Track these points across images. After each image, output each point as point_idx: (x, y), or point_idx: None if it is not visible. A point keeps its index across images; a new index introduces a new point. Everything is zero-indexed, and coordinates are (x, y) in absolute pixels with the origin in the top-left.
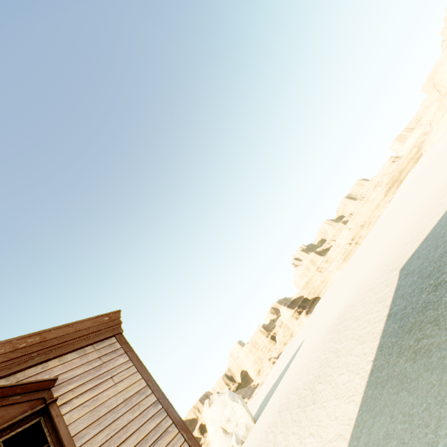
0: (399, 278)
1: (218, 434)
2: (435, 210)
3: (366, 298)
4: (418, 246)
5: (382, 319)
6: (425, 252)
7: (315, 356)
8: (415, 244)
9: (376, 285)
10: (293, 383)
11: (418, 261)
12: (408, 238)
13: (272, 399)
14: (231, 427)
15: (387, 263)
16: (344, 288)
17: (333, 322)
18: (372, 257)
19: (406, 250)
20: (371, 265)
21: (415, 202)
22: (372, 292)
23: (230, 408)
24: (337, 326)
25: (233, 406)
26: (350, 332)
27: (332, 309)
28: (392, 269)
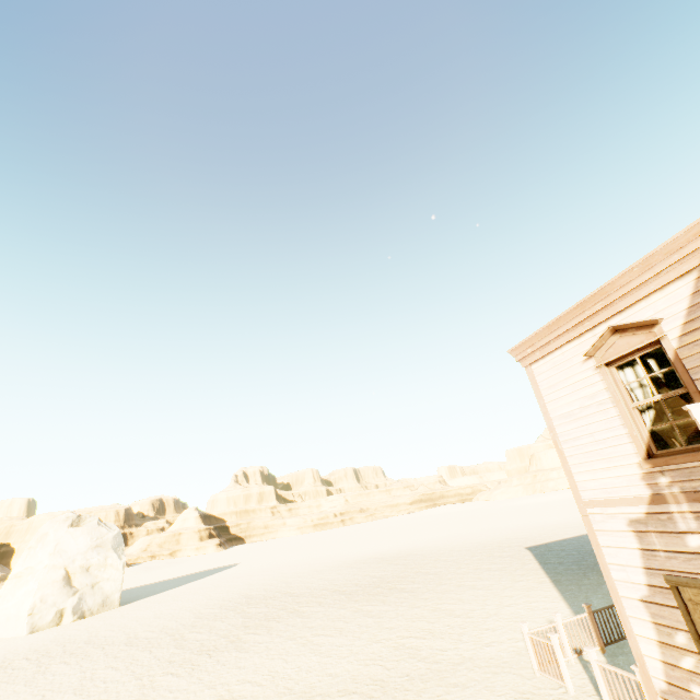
0: (534, 550)
1: (53, 574)
2: (558, 531)
3: (454, 553)
4: (549, 541)
5: (530, 563)
6: (574, 545)
7: (334, 572)
8: (540, 540)
9: (470, 549)
10: (275, 584)
11: (564, 547)
12: (516, 536)
13: (179, 592)
14: (83, 582)
15: (481, 542)
16: (349, 544)
17: (358, 559)
18: (418, 536)
19: (521, 541)
20: (425, 540)
21: (493, 523)
22: (467, 552)
23: (101, 555)
24: (384, 561)
25: (109, 557)
26: (446, 565)
27: (331, 552)
28: (503, 546)
